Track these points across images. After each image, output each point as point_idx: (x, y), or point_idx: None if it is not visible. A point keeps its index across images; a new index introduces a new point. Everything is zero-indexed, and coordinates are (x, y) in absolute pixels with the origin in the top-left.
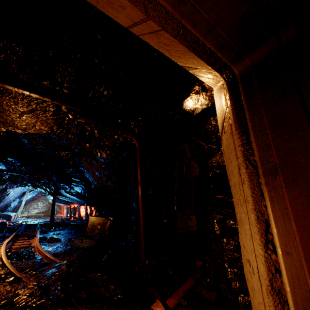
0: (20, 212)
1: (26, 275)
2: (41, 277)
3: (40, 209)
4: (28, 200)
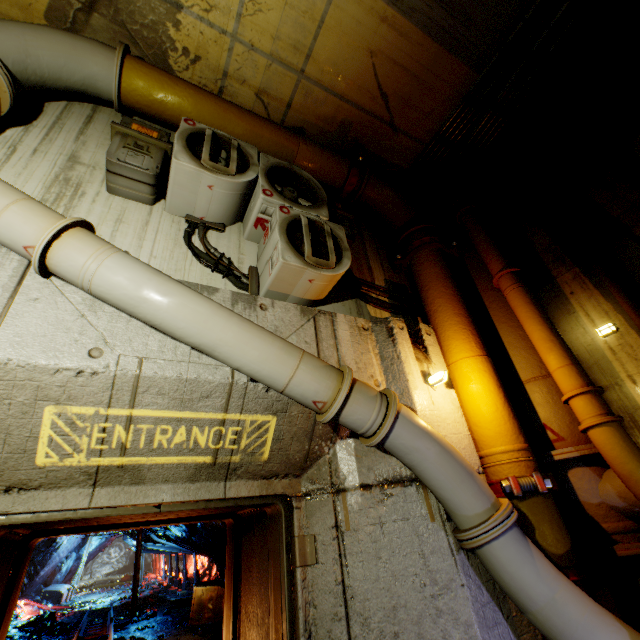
0: (77, 582)
1: None
2: None
3: (114, 564)
4: (92, 552)
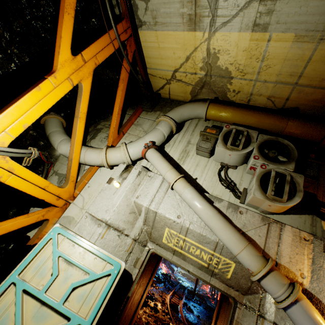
0: (179, 269)
1: (173, 319)
2: (178, 324)
3: None
4: None
